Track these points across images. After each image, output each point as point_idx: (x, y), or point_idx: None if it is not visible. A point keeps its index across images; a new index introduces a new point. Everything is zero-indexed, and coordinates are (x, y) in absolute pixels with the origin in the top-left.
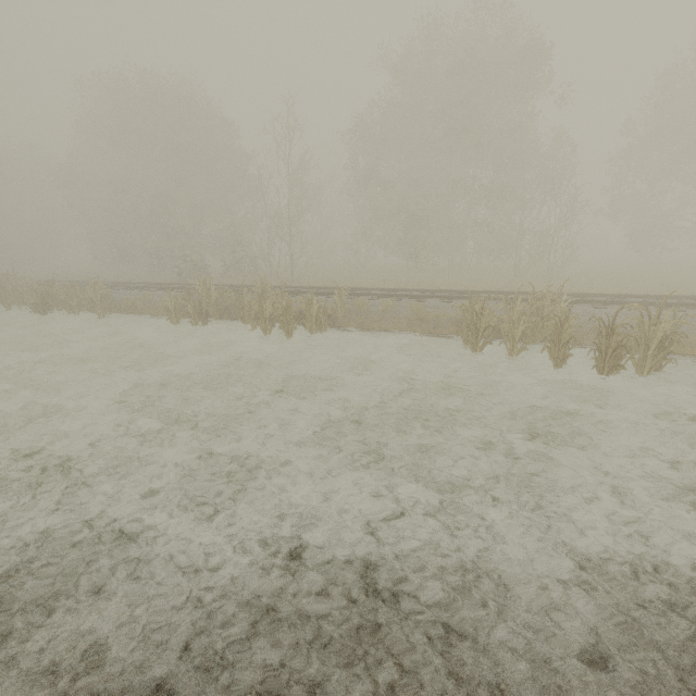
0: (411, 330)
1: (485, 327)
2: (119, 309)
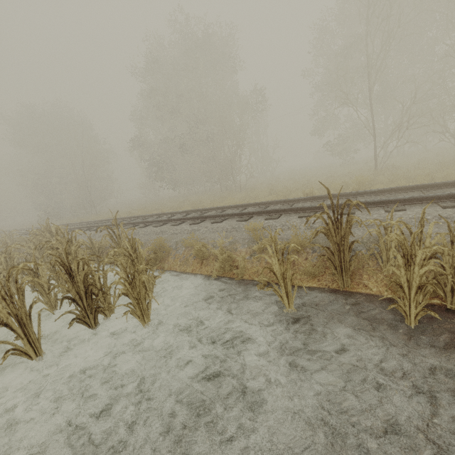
0: None
1: None
2: None
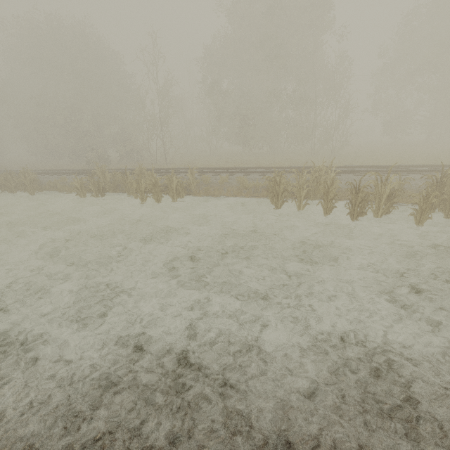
0: (239, 194)
1: (283, 191)
2: (44, 189)
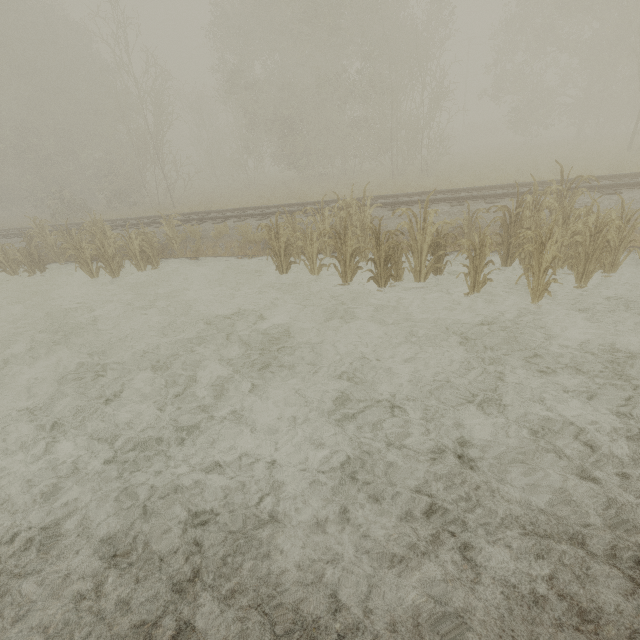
0: (242, 253)
1: (285, 247)
2: None
